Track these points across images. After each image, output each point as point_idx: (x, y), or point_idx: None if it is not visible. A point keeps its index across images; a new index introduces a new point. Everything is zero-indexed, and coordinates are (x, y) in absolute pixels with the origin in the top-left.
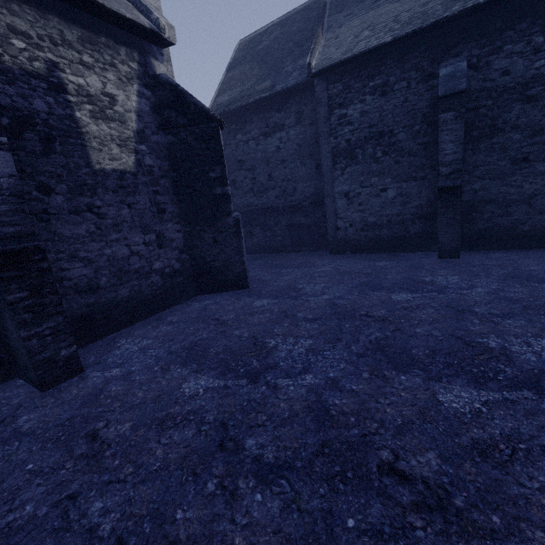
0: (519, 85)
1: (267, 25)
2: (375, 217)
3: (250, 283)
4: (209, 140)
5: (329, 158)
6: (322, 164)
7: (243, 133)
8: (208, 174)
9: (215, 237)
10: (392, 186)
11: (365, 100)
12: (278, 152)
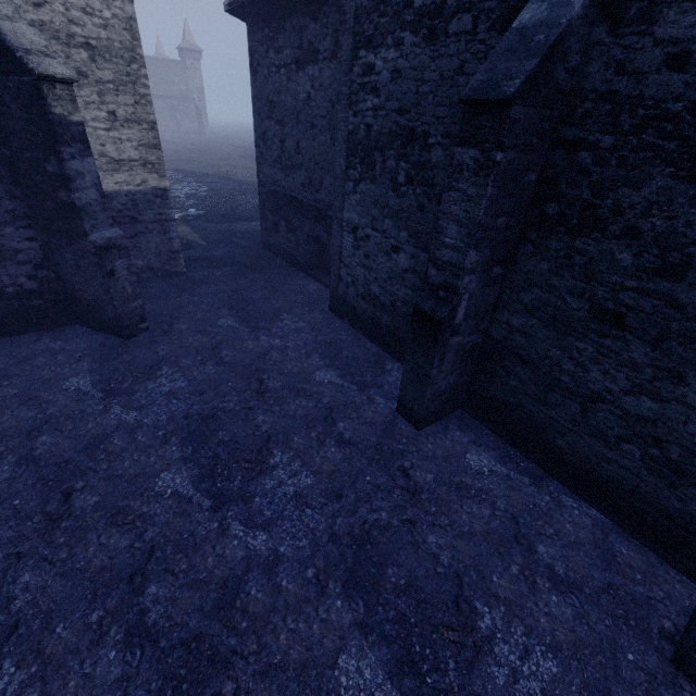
0: (693, 114)
1: None
2: (380, 288)
3: (148, 330)
4: (29, 107)
5: (343, 152)
6: (335, 159)
7: (275, 48)
8: (44, 165)
9: (76, 260)
10: (407, 250)
11: (403, 44)
12: (308, 104)
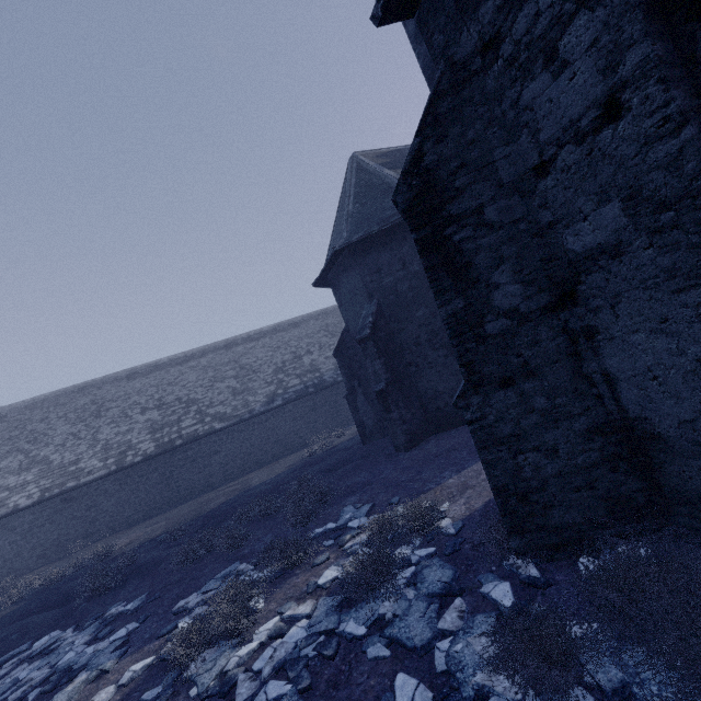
0: None
1: (392, 148)
2: None
3: None
4: None
5: None
6: None
7: None
8: None
9: None
10: None
11: None
12: None
